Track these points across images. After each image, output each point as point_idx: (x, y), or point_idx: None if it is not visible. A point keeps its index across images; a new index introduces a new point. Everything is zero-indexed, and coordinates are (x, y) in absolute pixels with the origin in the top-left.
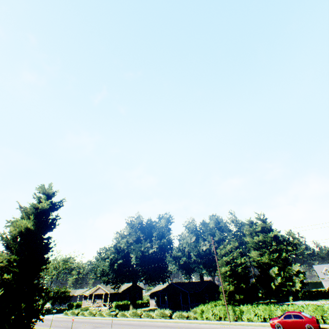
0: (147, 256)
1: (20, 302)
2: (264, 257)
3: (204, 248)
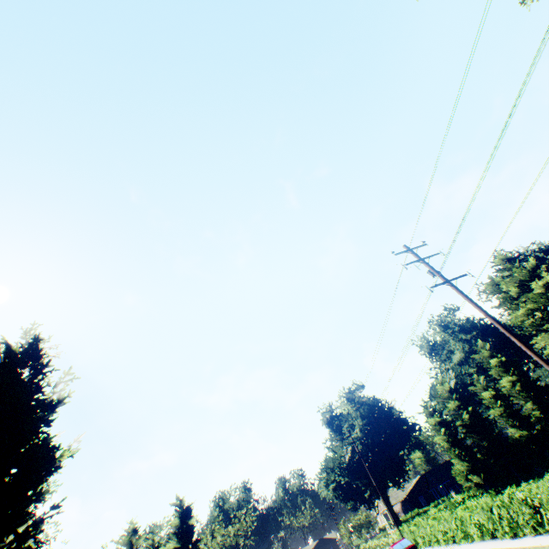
0: (344, 470)
1: None
2: None
3: (451, 385)
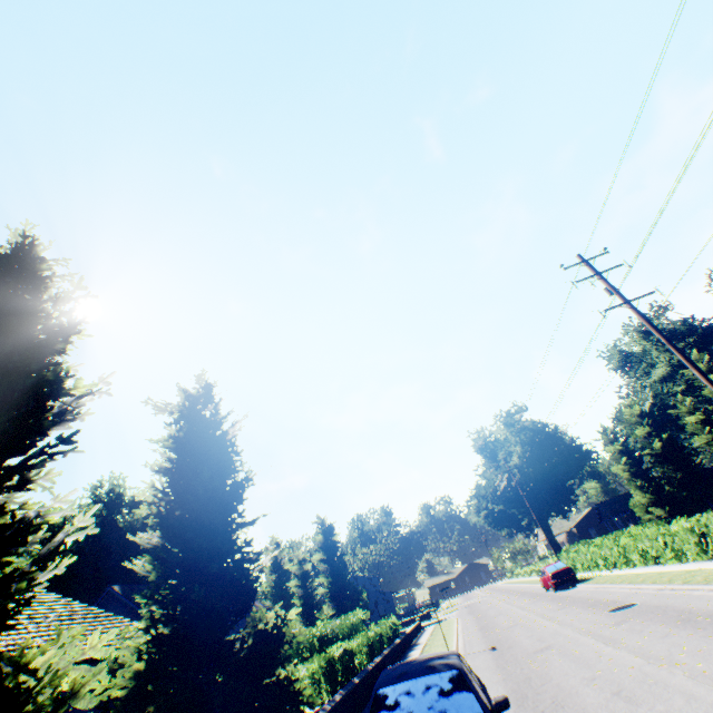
0: (498, 498)
1: (344, 605)
2: None
3: (646, 407)
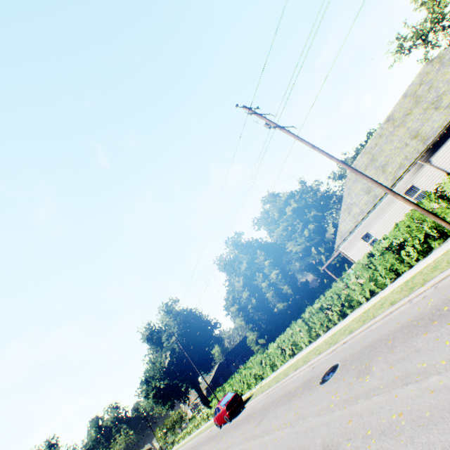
0: (165, 373)
1: None
2: (300, 242)
3: None
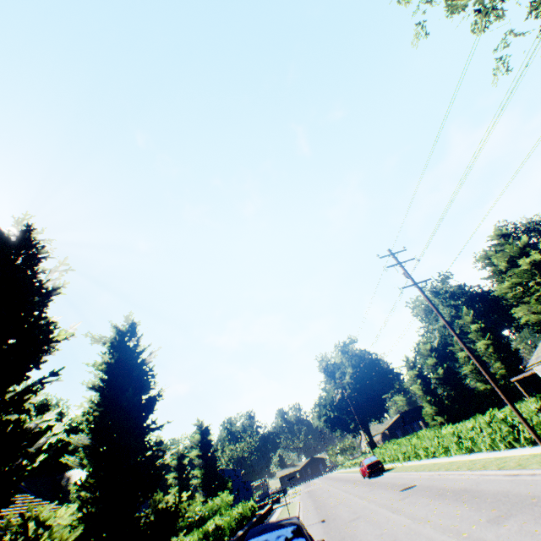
0: (334, 407)
1: (213, 493)
2: (537, 310)
3: (435, 344)
